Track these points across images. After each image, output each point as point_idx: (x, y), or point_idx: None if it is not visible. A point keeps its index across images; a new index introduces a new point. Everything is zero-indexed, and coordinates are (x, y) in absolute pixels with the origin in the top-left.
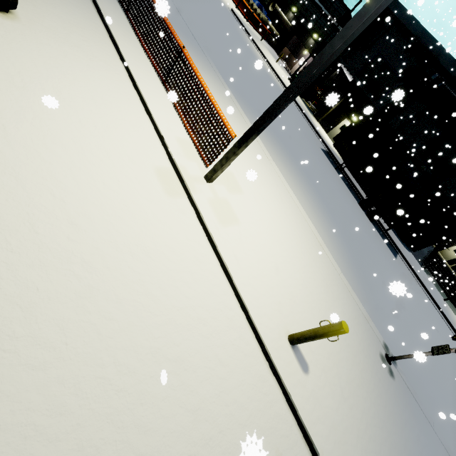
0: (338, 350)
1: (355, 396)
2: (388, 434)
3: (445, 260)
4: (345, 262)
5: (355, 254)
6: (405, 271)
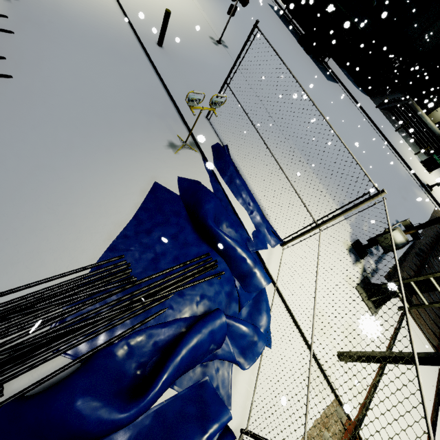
0: (161, 4)
1: (162, 14)
2: (182, 35)
3: (433, 123)
4: (224, 25)
5: (247, 35)
6: (335, 89)
